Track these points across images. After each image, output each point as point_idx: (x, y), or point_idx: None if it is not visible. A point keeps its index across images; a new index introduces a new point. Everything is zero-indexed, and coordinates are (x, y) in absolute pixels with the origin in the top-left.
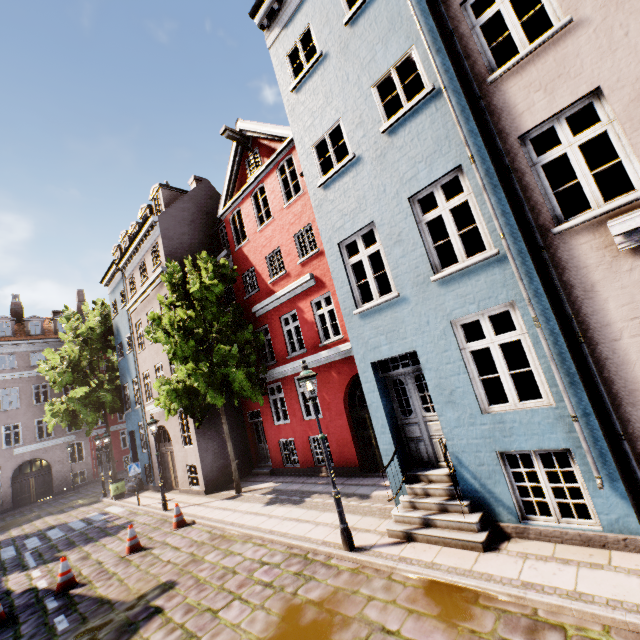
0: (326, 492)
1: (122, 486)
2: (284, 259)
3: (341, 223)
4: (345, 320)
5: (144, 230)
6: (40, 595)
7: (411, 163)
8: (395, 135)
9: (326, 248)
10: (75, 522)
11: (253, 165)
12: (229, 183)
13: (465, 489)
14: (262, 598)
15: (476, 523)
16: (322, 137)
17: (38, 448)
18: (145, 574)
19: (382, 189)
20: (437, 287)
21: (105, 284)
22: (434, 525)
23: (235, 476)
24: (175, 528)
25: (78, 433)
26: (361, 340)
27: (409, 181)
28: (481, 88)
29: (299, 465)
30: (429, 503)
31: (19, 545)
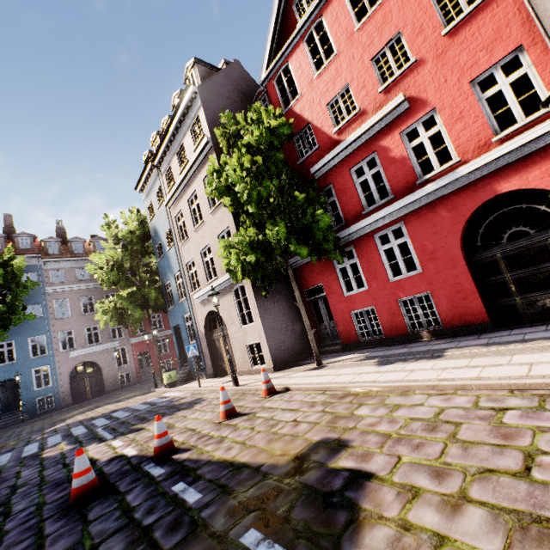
0: (467, 345)
1: (174, 375)
2: (356, 96)
3: None
4: None
5: (182, 108)
6: (133, 462)
7: None
8: None
9: None
10: (136, 405)
11: (304, 4)
12: (272, 39)
13: None
14: None
15: None
16: None
17: (89, 352)
18: (273, 435)
19: None
20: None
21: (140, 190)
22: None
23: (314, 346)
24: (266, 396)
25: (121, 340)
26: None
27: None
28: None
29: (381, 336)
30: None
31: (88, 424)
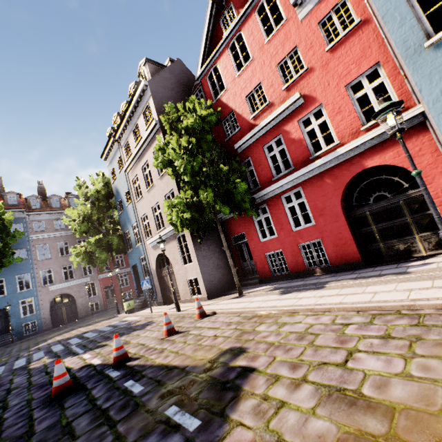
0: (342, 279)
1: (132, 303)
2: (266, 92)
3: None
4: (406, 63)
5: (136, 96)
6: (98, 368)
7: None
8: None
9: None
10: (103, 328)
11: (228, 20)
12: (205, 45)
13: None
14: (399, 348)
15: None
16: None
17: (65, 286)
18: (198, 346)
19: None
20: None
21: (104, 158)
22: None
23: (236, 280)
24: (199, 318)
25: (91, 276)
26: (437, 75)
27: None
28: None
29: (287, 272)
30: None
31: (64, 343)
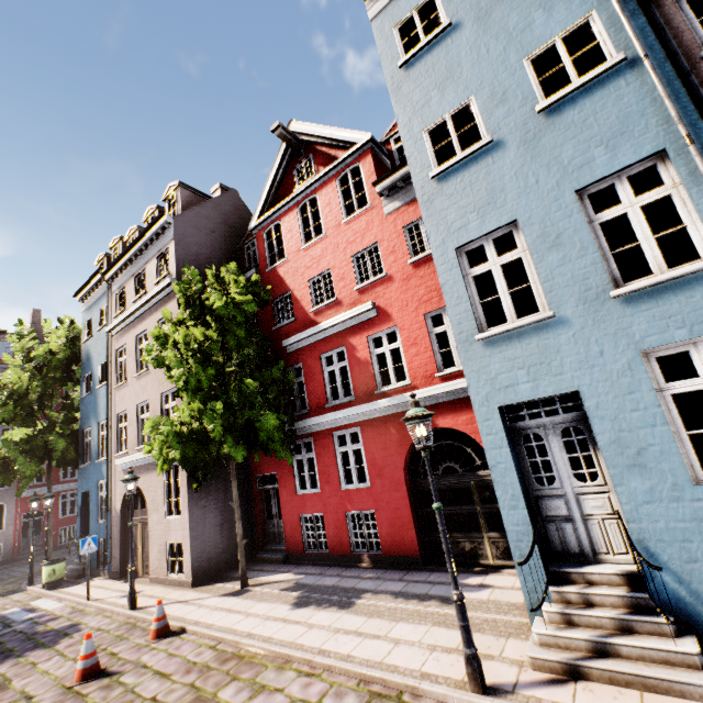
0: (383, 591)
1: (61, 569)
2: (335, 284)
3: (463, 222)
4: (459, 348)
5: (151, 232)
6: None
7: (583, 148)
8: (558, 115)
9: (436, 254)
10: None
11: (304, 173)
12: (269, 191)
13: (660, 598)
14: None
15: (698, 654)
16: (441, 119)
17: None
18: None
19: (533, 180)
20: (619, 305)
21: (80, 298)
22: (615, 654)
23: (242, 562)
24: (154, 639)
25: (1, 492)
26: (484, 375)
27: (578, 170)
28: (688, 64)
29: (327, 550)
30: (598, 617)
31: None
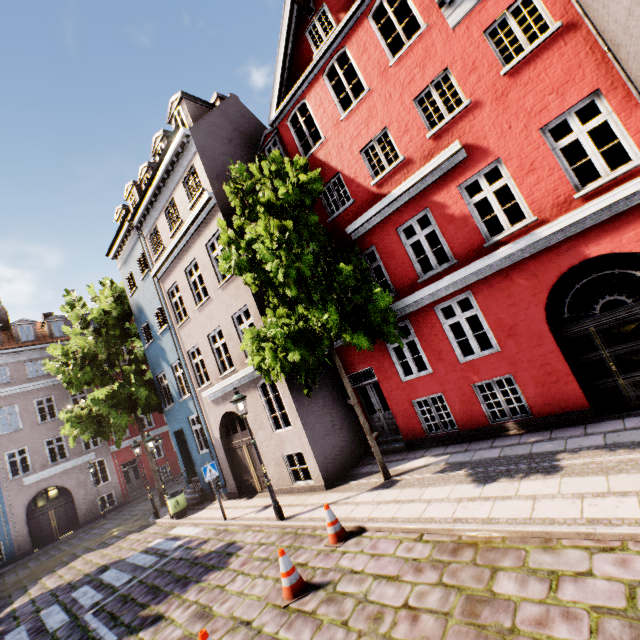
0: (581, 448)
1: (182, 500)
2: (397, 142)
3: None
4: None
5: (170, 154)
6: None
7: None
8: None
9: None
10: (136, 556)
11: (320, 31)
12: (282, 71)
13: None
14: None
15: None
16: None
17: (52, 474)
18: None
19: None
20: None
21: (113, 256)
22: None
23: (378, 455)
24: (335, 543)
25: (97, 450)
26: None
27: None
28: None
29: (454, 429)
30: None
31: (66, 602)
